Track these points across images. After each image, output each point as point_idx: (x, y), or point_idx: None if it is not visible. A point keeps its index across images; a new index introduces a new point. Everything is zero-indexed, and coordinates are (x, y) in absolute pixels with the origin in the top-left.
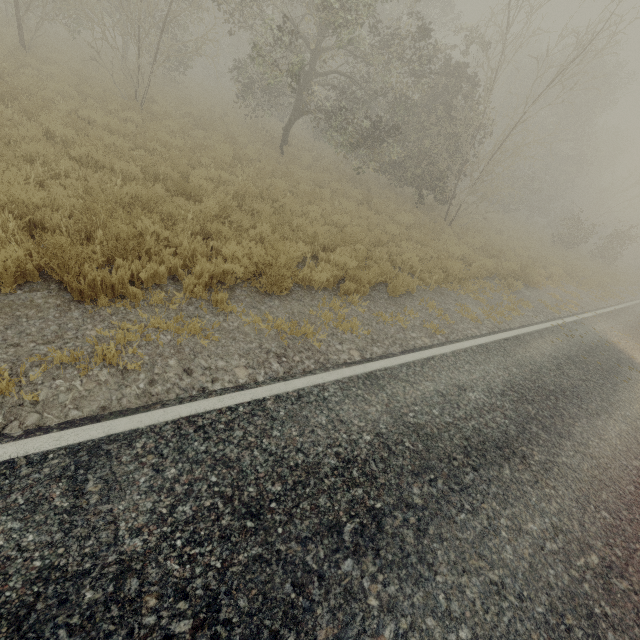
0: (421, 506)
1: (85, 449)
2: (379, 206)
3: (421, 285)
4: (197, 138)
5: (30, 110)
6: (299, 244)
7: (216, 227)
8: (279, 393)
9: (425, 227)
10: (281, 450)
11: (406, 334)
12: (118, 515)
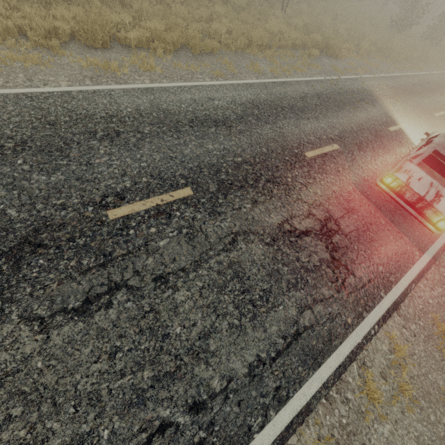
0: (147, 133)
1: None
2: None
3: (226, 50)
4: None
5: None
6: (122, 14)
7: (55, 0)
8: (82, 90)
9: (252, 8)
10: (74, 108)
11: (194, 76)
12: None
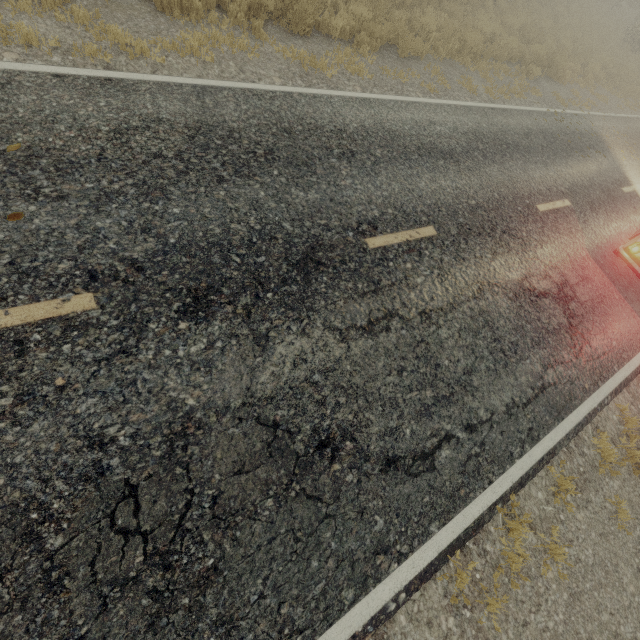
0: (379, 157)
1: (199, 87)
2: None
3: (433, 55)
4: None
5: None
6: None
7: None
8: (301, 92)
9: None
10: (302, 116)
11: (404, 87)
12: (224, 114)
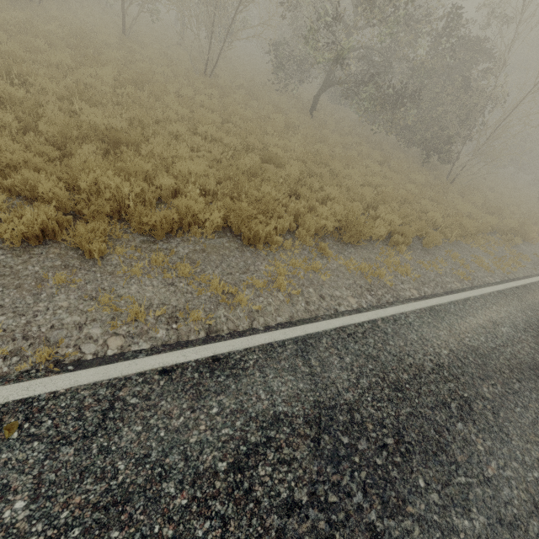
0: (491, 399)
1: (300, 341)
2: (397, 167)
3: (442, 238)
4: (254, 108)
5: (157, 94)
6: (357, 204)
7: (302, 190)
8: (382, 316)
9: (436, 186)
10: (398, 354)
11: (442, 279)
12: (334, 380)
